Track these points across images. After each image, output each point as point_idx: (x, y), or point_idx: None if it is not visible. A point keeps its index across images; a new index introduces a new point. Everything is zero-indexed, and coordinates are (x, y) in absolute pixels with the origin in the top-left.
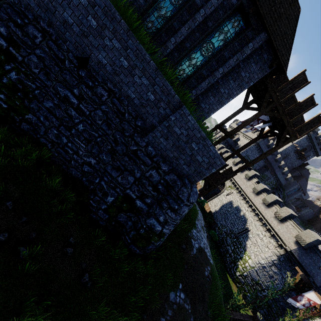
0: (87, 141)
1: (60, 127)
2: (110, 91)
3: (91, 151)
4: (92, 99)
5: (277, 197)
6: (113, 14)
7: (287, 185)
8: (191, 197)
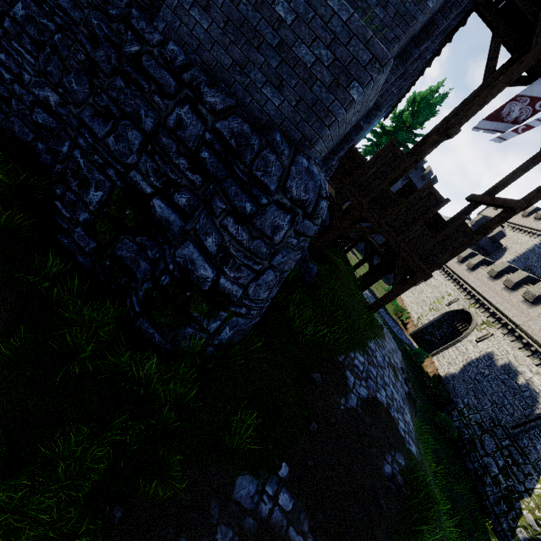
0: (36, 47)
1: None
2: None
3: (45, 71)
4: None
5: None
6: None
7: None
8: (292, 181)
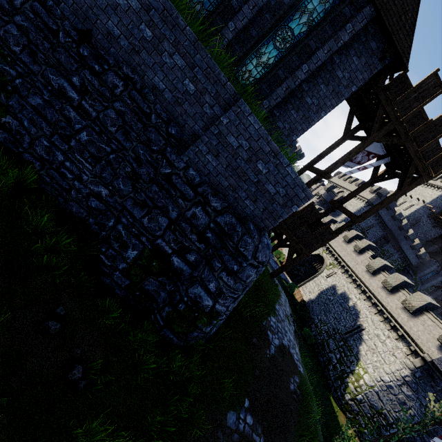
0: (94, 159)
1: (53, 137)
2: (127, 79)
3: (101, 175)
4: (100, 92)
5: (405, 278)
6: None
7: (419, 266)
8: (259, 253)
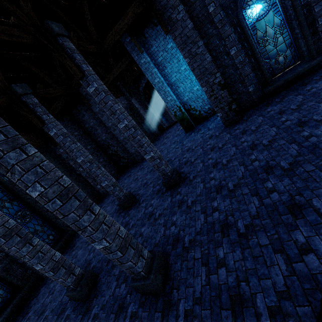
0: None
1: None
2: None
3: None
4: None
5: None
6: None
7: None
8: None
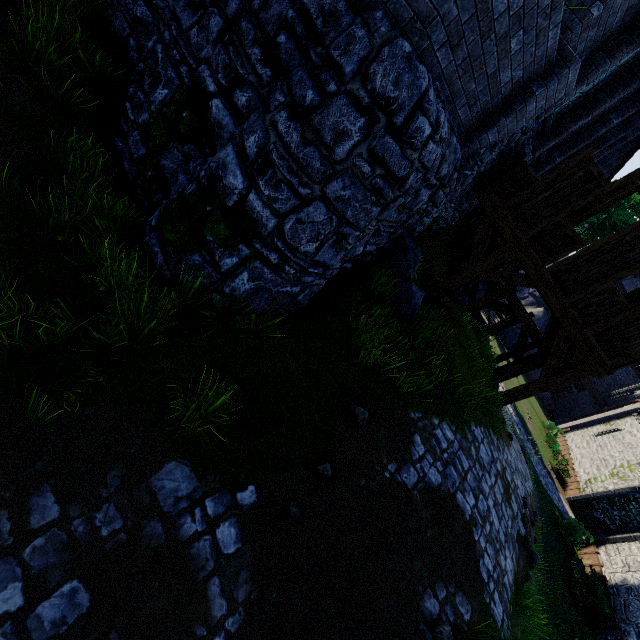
0: None
1: None
2: None
3: None
4: None
5: None
6: None
7: None
8: (379, 66)
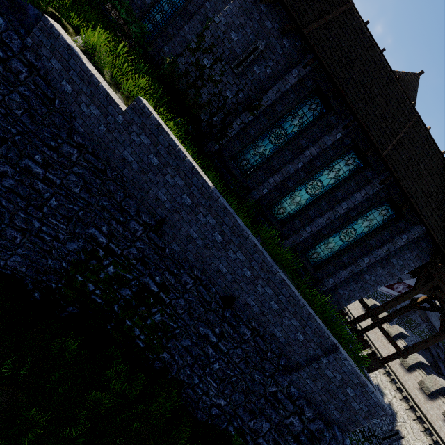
0: (219, 379)
1: (194, 366)
2: (254, 329)
3: (223, 392)
4: (233, 337)
5: (443, 381)
6: (269, 268)
7: None
8: None
